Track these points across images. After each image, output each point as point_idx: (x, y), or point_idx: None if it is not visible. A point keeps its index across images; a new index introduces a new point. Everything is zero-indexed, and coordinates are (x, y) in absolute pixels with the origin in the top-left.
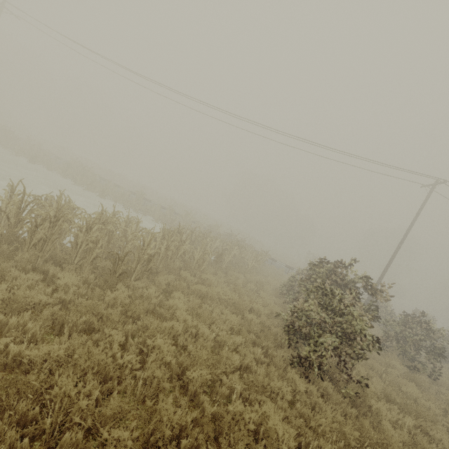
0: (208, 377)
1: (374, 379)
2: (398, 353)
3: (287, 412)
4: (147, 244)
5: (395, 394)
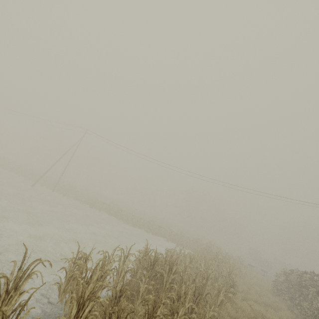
0: None
1: None
2: None
3: None
4: (229, 274)
5: None
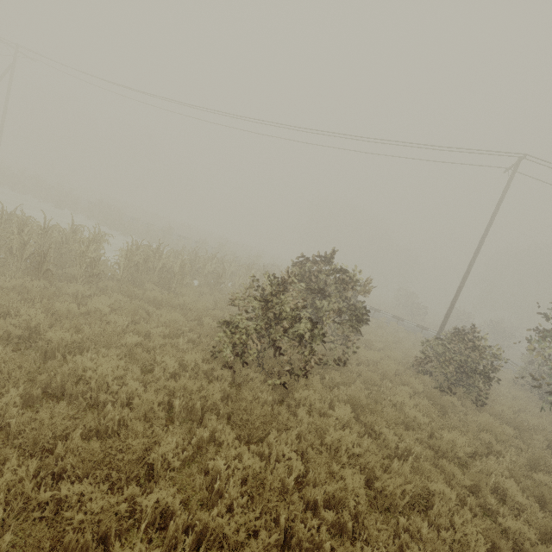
0: (68, 339)
1: (352, 386)
2: (444, 380)
3: (149, 375)
4: (87, 247)
5: (360, 396)
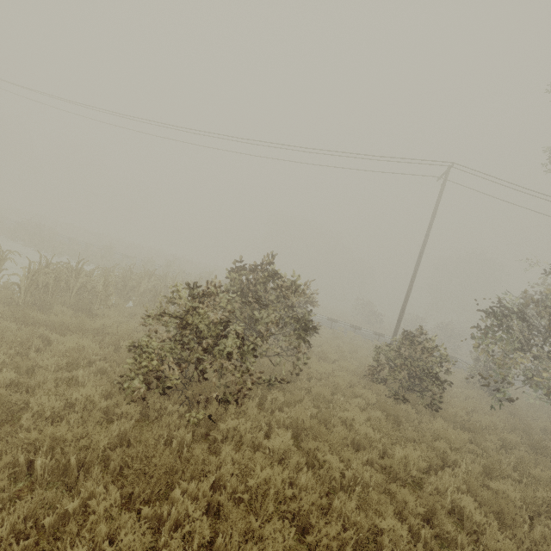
0: None
1: (297, 406)
2: (399, 386)
3: (6, 426)
4: None
5: (304, 417)
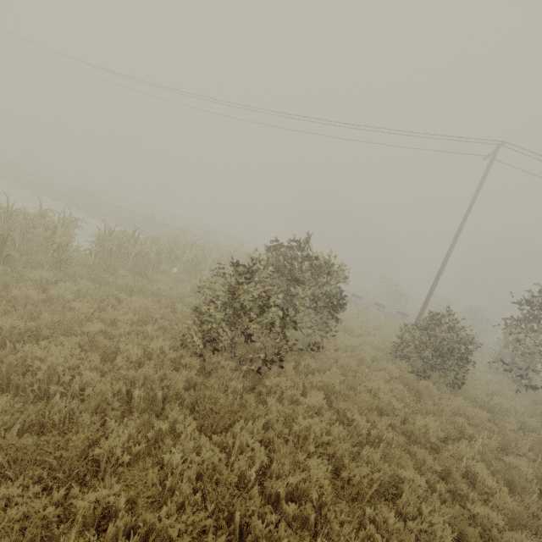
0: (21, 327)
1: (327, 373)
2: (421, 365)
3: (108, 364)
4: (53, 232)
5: (335, 382)
